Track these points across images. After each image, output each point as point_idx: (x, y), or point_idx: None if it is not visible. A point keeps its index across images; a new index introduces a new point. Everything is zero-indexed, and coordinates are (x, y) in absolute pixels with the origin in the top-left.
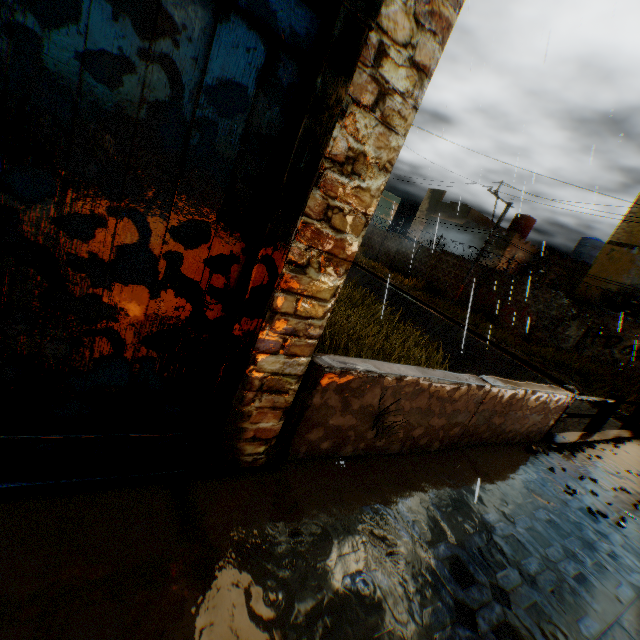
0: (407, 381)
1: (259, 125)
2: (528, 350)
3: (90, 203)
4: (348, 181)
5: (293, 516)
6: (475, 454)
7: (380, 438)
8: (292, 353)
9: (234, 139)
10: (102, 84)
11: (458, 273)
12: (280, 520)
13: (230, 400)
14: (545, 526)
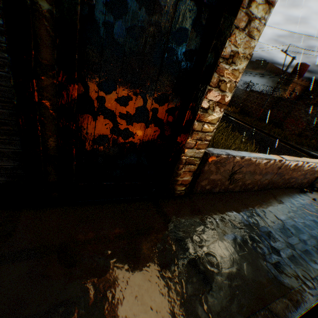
0: (245, 159)
1: (191, 46)
2: (299, 142)
3: (127, 91)
4: (229, 67)
5: (200, 214)
6: (274, 192)
7: (231, 184)
8: (198, 148)
9: (181, 55)
10: (133, 40)
11: (259, 102)
12: (195, 215)
13: (174, 168)
14: (310, 222)
